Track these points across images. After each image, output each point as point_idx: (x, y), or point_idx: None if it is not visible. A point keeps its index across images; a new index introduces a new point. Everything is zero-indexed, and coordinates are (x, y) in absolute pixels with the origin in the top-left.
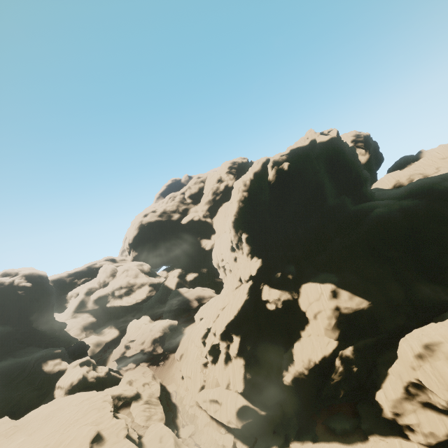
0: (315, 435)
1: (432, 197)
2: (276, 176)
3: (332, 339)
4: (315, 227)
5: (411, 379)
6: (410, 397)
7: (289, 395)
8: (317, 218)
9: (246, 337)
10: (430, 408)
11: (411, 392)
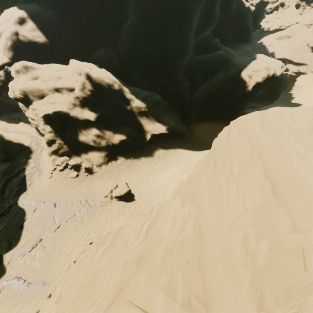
0: (1, 117)
1: None
2: None
3: (5, 57)
4: None
5: None
6: None
7: None
8: None
9: None
10: None
11: None
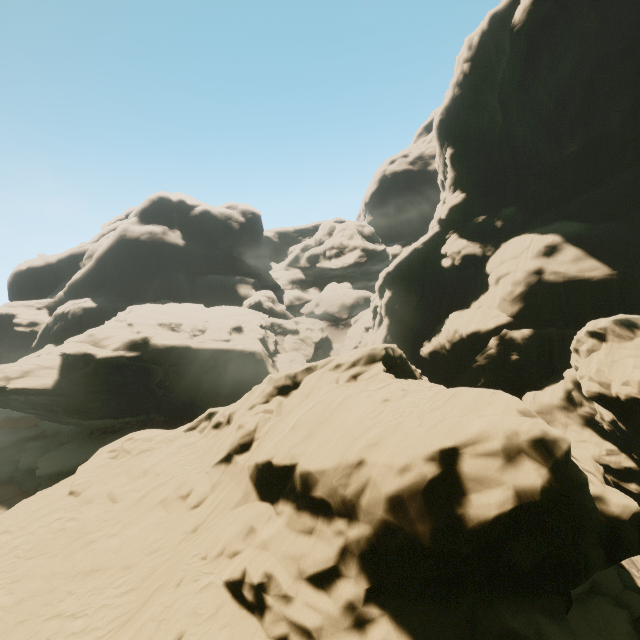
0: None
1: None
2: (528, 11)
3: (503, 314)
4: (609, 138)
5: (577, 377)
6: (571, 407)
7: (424, 370)
8: (620, 114)
9: (399, 295)
10: (594, 429)
11: (574, 399)
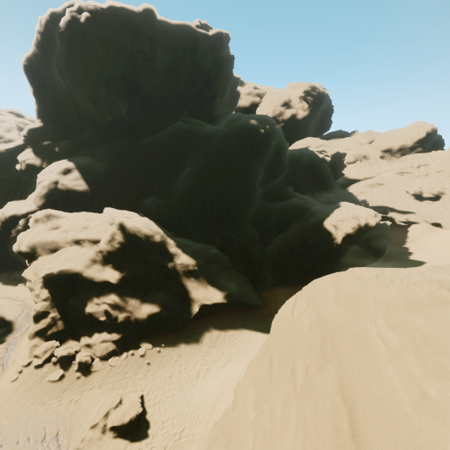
0: None
1: (226, 127)
2: (66, 24)
3: (33, 205)
4: (123, 119)
5: None
6: None
7: None
8: (126, 109)
9: None
10: None
11: None
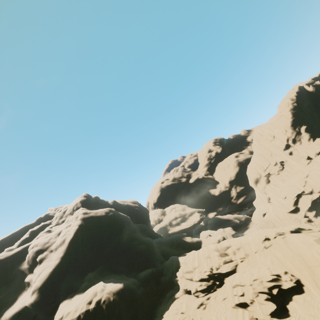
0: None
1: None
2: (315, 88)
3: None
4: None
5: None
6: None
7: None
8: None
9: None
10: None
11: None
